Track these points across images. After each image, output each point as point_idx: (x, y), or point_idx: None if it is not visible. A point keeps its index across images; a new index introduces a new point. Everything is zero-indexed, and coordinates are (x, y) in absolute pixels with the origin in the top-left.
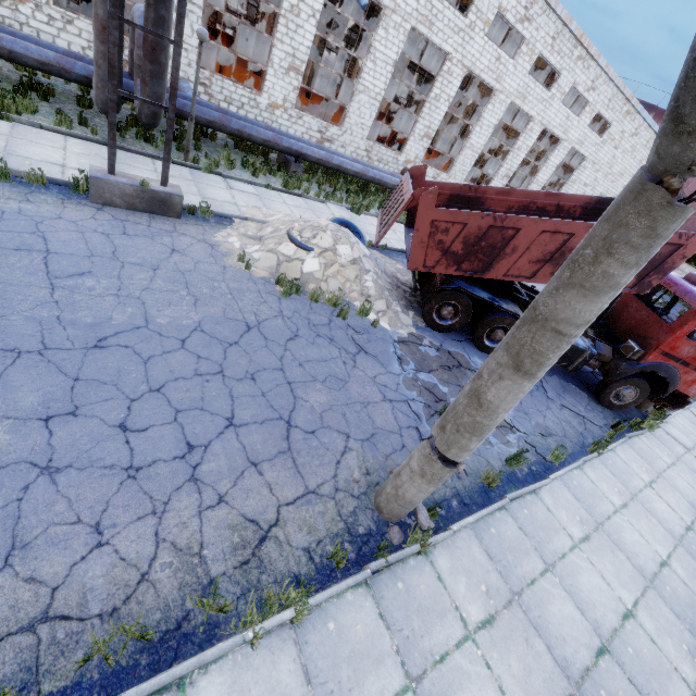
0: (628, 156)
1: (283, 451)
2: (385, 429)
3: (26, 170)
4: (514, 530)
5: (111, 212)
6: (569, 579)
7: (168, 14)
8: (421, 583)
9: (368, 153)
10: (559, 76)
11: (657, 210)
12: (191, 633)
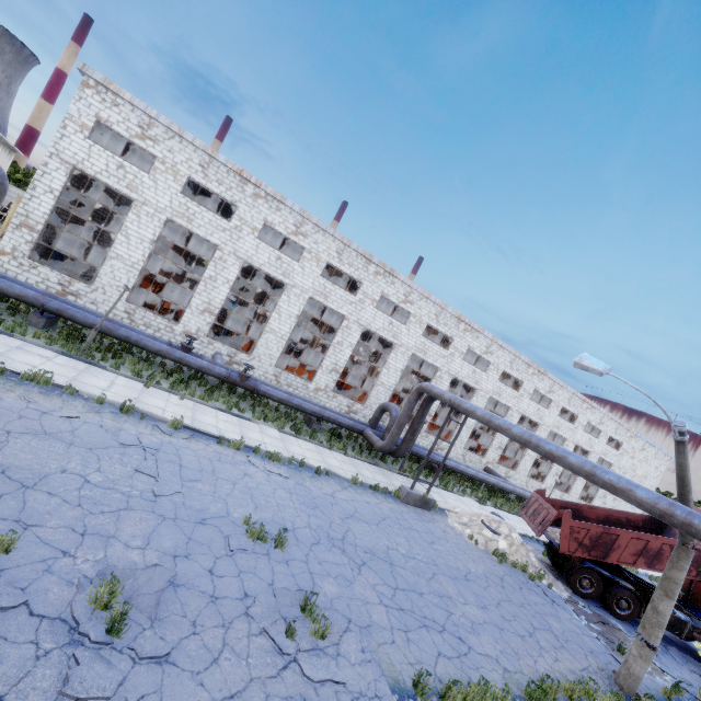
0: (644, 463)
1: (562, 646)
2: (595, 649)
3: (373, 484)
4: None
5: (410, 507)
6: None
7: (424, 420)
8: None
9: (463, 457)
10: (577, 417)
11: (686, 551)
12: None
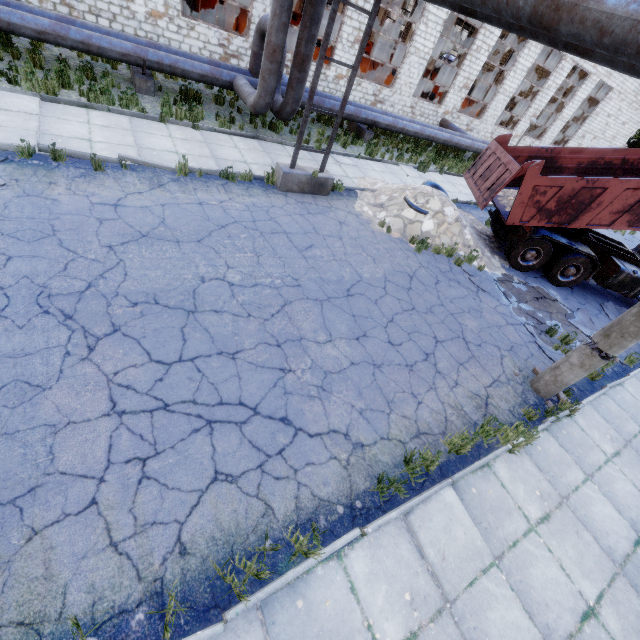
0: None
1: (471, 357)
2: (517, 343)
3: (233, 170)
4: (615, 406)
5: (292, 197)
6: None
7: (317, 32)
8: (574, 432)
9: (412, 109)
10: None
11: None
12: (480, 445)
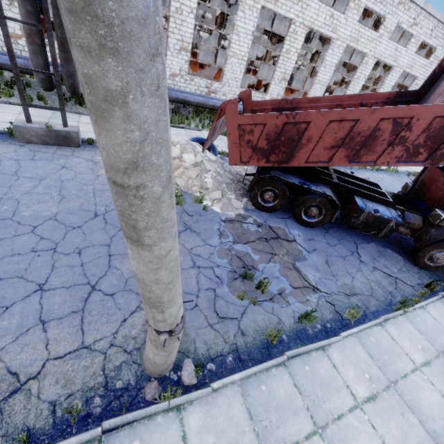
0: None
1: (76, 311)
2: (184, 291)
3: None
4: (288, 387)
5: (30, 147)
6: (340, 443)
7: None
8: (161, 442)
9: None
10: (384, 20)
11: None
12: None
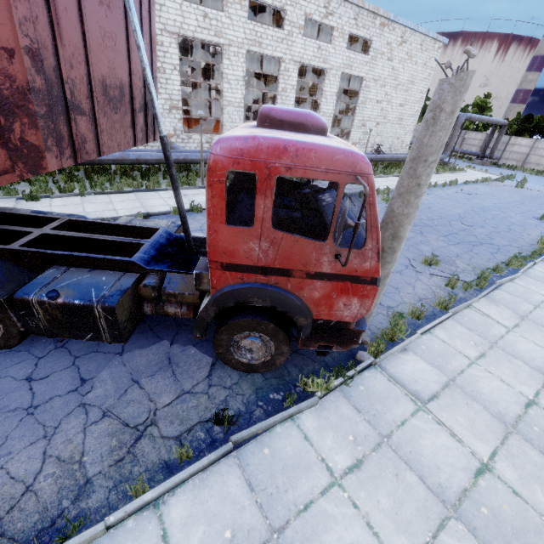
0: (408, 63)
1: None
2: None
3: None
4: None
5: None
6: None
7: None
8: None
9: None
10: (285, 13)
11: None
12: None
